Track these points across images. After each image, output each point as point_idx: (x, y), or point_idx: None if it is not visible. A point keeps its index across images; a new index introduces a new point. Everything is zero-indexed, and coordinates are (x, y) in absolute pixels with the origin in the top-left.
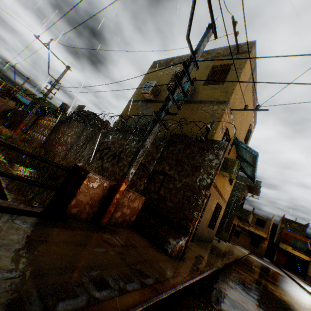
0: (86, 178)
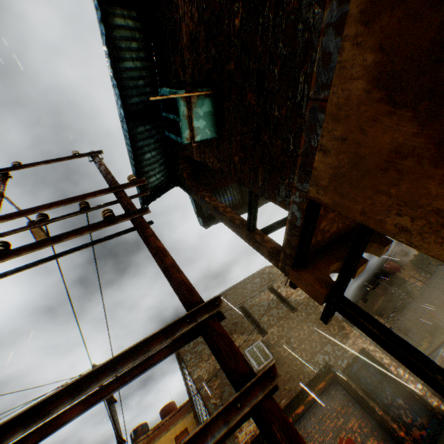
0: None
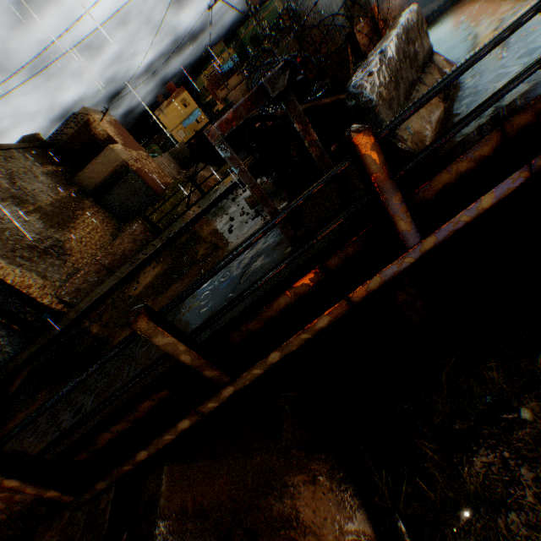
0: (355, 35)
